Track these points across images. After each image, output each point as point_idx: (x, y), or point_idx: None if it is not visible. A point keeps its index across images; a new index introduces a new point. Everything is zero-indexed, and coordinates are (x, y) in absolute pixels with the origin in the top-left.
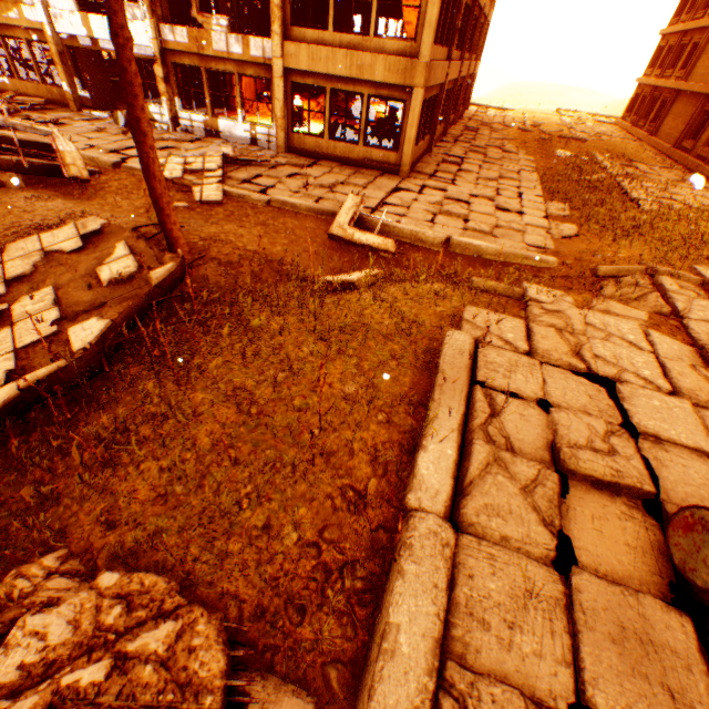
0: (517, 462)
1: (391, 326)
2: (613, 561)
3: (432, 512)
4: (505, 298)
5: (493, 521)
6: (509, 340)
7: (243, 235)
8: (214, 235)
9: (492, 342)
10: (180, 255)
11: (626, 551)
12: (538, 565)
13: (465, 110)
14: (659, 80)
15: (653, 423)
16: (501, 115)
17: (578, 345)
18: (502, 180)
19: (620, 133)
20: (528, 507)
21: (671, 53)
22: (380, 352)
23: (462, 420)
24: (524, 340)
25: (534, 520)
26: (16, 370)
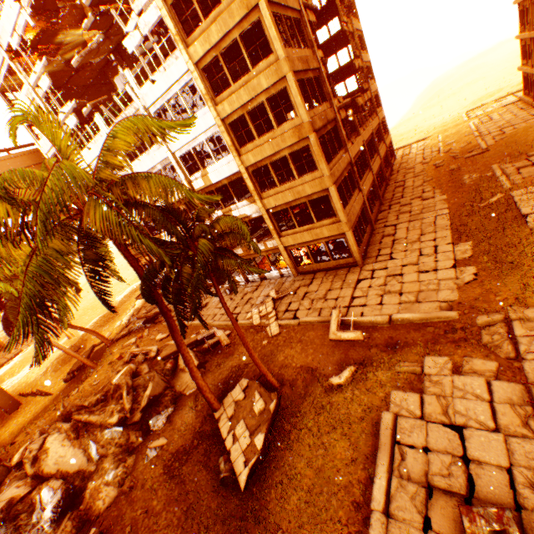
0: (408, 484)
1: (360, 411)
2: (446, 526)
3: (378, 510)
4: (413, 374)
5: (399, 512)
6: (411, 410)
7: (293, 355)
8: (282, 362)
9: (403, 413)
10: (276, 393)
11: (452, 522)
12: (416, 529)
13: (394, 160)
14: (532, 70)
15: (477, 452)
16: (421, 149)
17: (447, 404)
18: (422, 236)
19: (524, 112)
20: (412, 505)
21: (531, 51)
22: (357, 429)
23: (389, 465)
24: (419, 408)
25: (414, 510)
26: (245, 460)
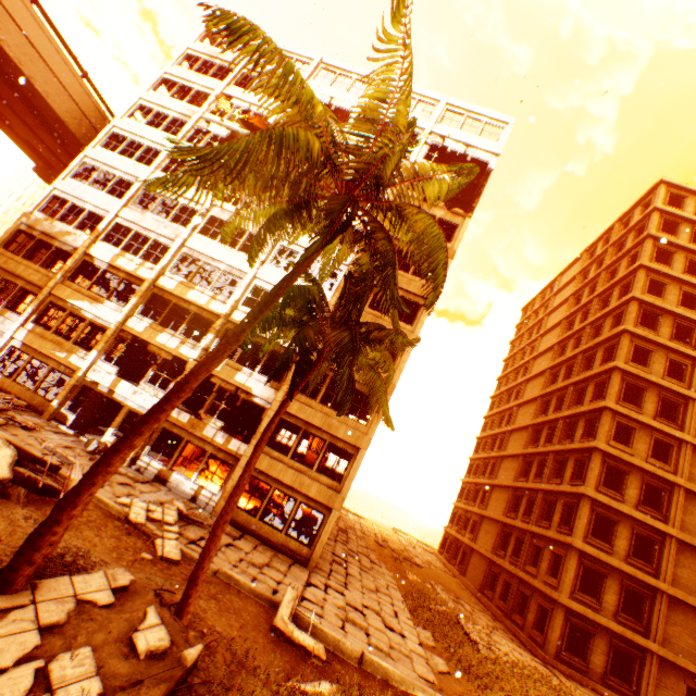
0: None
1: None
2: None
3: None
4: None
5: None
6: None
7: (206, 607)
8: None
9: None
10: (204, 634)
11: None
12: None
13: None
14: (459, 533)
15: None
16: (358, 520)
17: None
18: (379, 591)
19: (441, 563)
20: None
21: (462, 519)
22: None
23: None
24: None
25: None
26: None
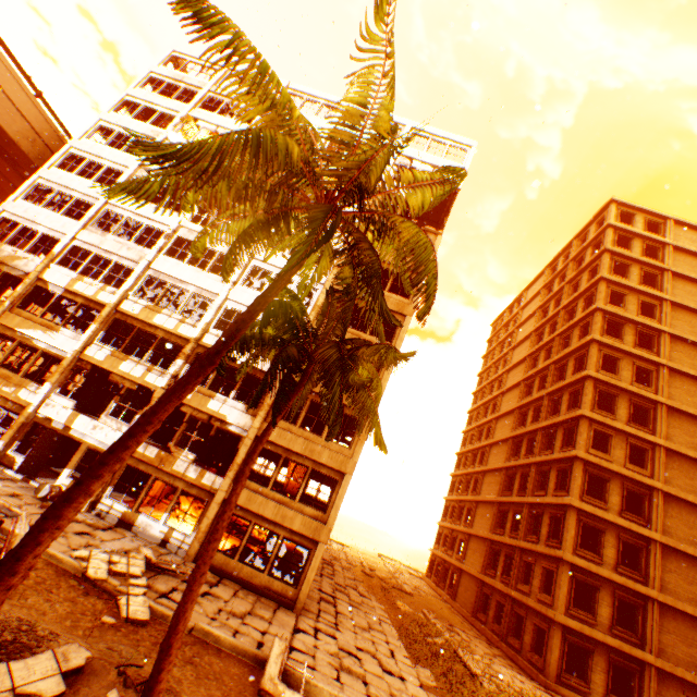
0: None
1: None
2: None
3: None
4: None
5: None
6: None
7: (181, 677)
8: None
9: None
10: None
11: None
12: None
13: None
14: (446, 554)
15: None
16: (343, 549)
17: None
18: (372, 628)
19: (430, 588)
20: None
21: (448, 538)
22: None
23: None
24: None
25: None
26: None
